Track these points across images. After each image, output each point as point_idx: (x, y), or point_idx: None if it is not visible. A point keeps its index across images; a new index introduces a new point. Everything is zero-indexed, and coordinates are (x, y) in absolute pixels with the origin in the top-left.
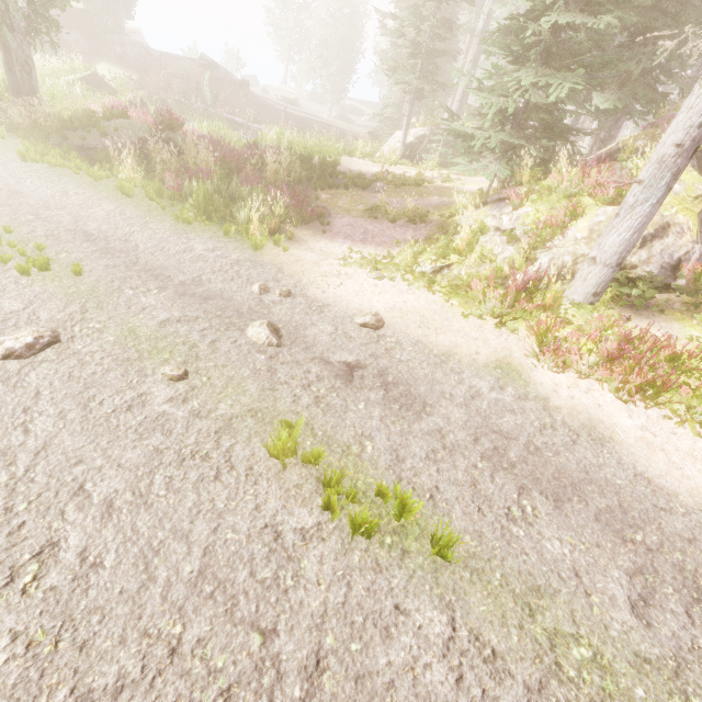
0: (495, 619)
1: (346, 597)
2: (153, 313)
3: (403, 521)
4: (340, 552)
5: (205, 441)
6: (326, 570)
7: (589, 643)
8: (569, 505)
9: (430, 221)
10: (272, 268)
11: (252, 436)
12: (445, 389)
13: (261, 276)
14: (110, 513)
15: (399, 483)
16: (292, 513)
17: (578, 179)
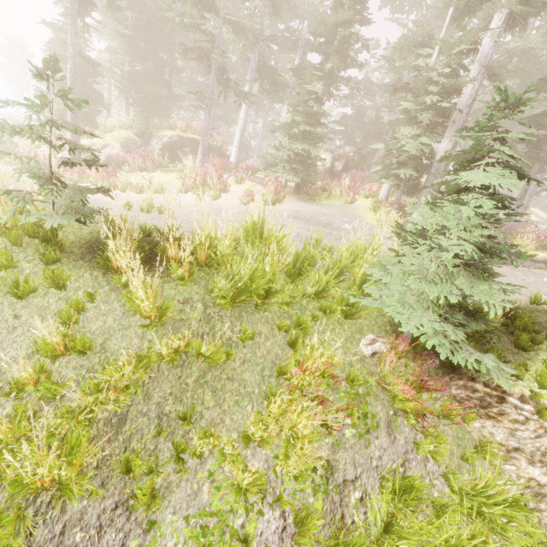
0: None
1: None
2: None
3: None
4: None
5: None
6: None
7: None
8: None
9: None
10: None
11: None
12: None
13: None
14: None
15: None
16: None
17: None
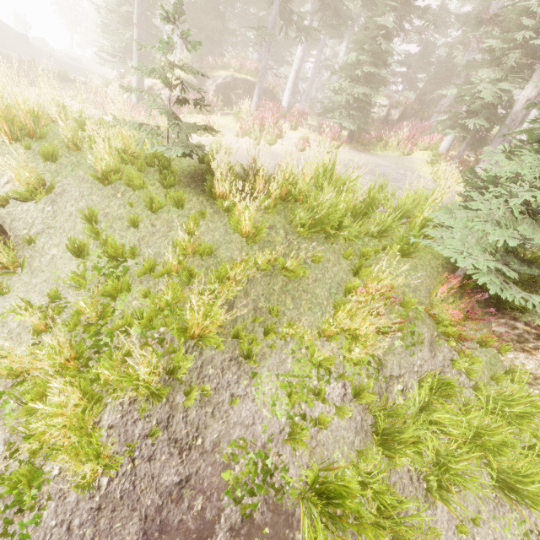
0: None
1: None
2: None
3: None
4: None
5: None
6: None
7: None
8: None
9: None
10: None
11: None
12: None
13: None
14: None
15: None
16: None
17: None
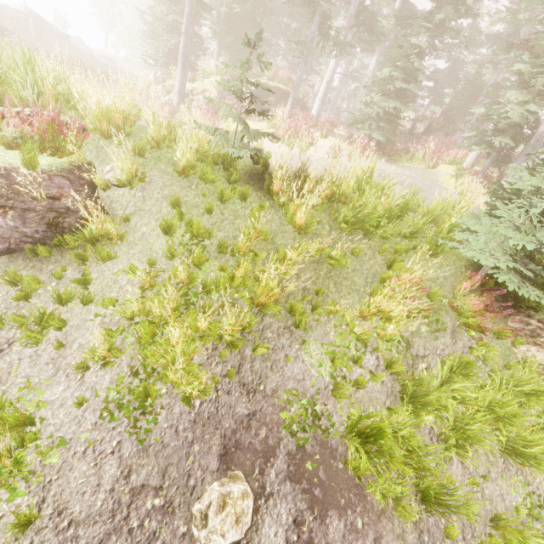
0: None
1: None
2: None
3: None
4: None
5: None
6: None
7: None
8: None
9: None
10: None
11: None
12: None
13: None
14: None
15: None
16: None
17: None
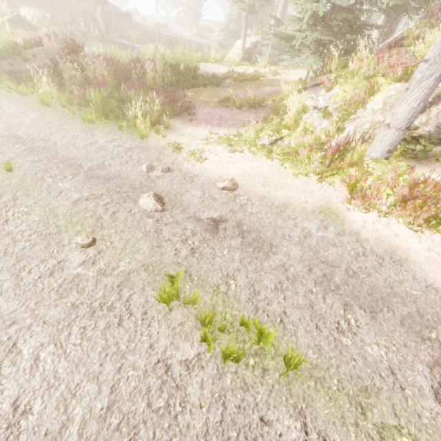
0: (336, 420)
1: (222, 416)
2: (67, 195)
3: (261, 344)
4: (216, 376)
5: (110, 294)
6: (206, 394)
7: (408, 432)
8: (381, 314)
9: (266, 105)
10: (155, 151)
11: (146, 286)
12: (285, 232)
13: (147, 158)
14: (37, 365)
15: (257, 318)
16: (178, 348)
17: (374, 63)
